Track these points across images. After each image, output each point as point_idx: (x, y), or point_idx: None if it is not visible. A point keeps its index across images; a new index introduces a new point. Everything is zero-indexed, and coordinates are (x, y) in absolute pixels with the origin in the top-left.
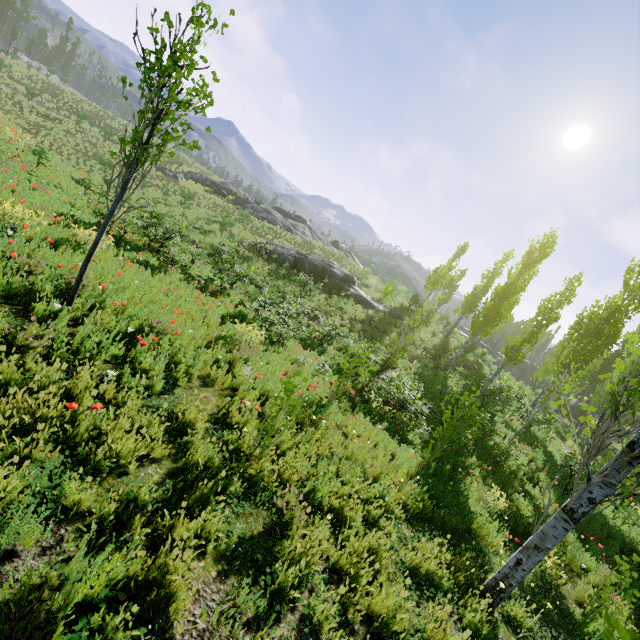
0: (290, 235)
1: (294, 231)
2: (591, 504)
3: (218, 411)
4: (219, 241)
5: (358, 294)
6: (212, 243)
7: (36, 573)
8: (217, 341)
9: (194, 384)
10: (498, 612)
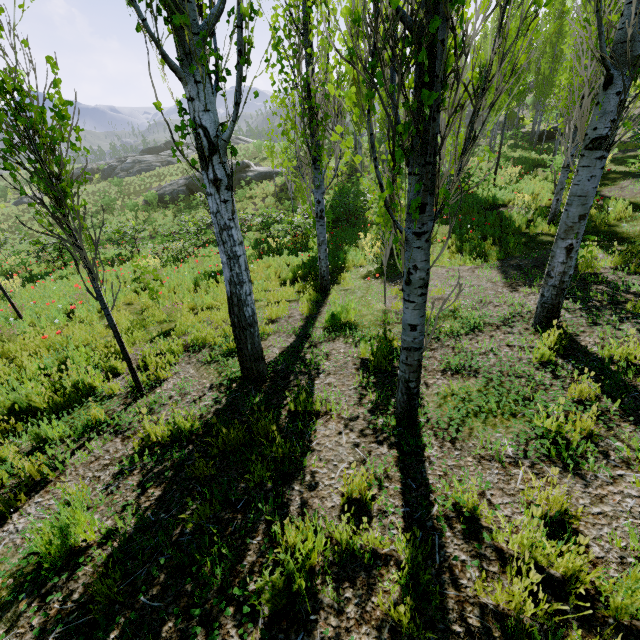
0: (173, 167)
1: (174, 161)
2: (319, 204)
3: (142, 309)
4: (117, 223)
5: (257, 173)
6: (112, 229)
7: (54, 359)
8: (131, 283)
9: (123, 308)
10: (338, 288)
